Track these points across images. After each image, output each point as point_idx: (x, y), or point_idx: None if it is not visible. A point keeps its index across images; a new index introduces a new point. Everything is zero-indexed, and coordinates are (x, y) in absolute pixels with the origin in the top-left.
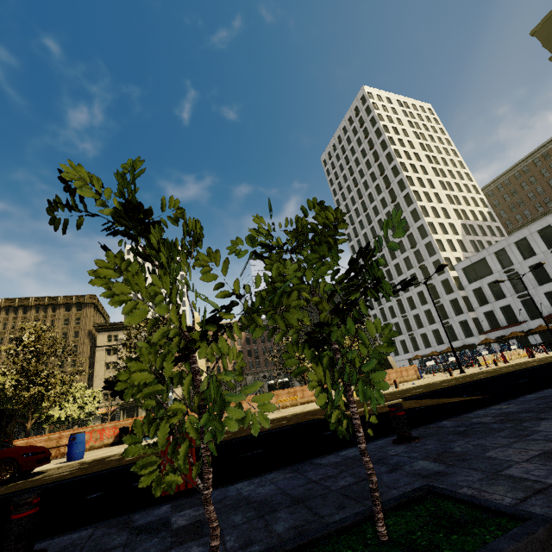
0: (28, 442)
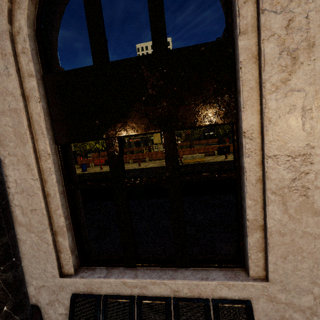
0: (81, 161)
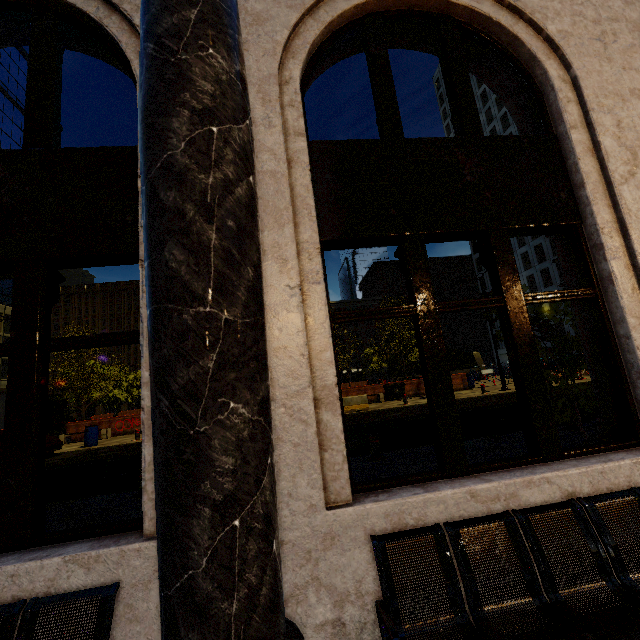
0: (77, 424)
